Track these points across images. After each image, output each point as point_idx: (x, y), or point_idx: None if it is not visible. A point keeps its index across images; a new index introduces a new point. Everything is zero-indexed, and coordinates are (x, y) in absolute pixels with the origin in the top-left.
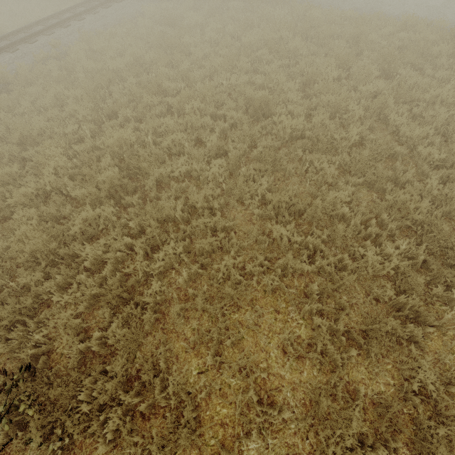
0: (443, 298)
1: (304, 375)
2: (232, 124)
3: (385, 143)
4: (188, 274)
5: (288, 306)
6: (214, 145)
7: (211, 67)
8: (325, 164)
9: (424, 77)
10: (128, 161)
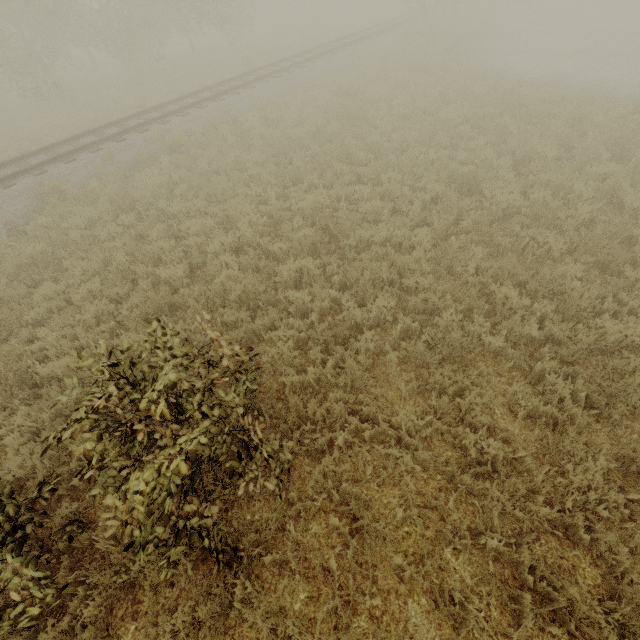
0: None
1: (535, 433)
2: (432, 197)
3: (622, 223)
4: (400, 329)
5: (512, 371)
6: (417, 214)
7: (403, 141)
8: (551, 238)
9: None
10: (324, 223)
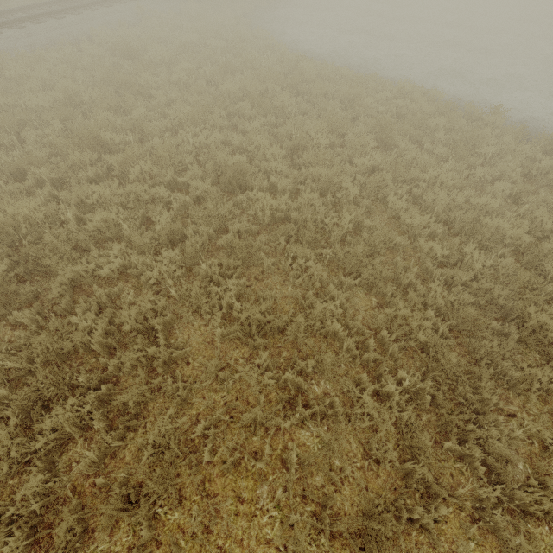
0: (457, 452)
1: None
2: (197, 196)
3: (383, 234)
4: (98, 450)
5: (258, 486)
6: (165, 229)
7: (176, 118)
8: (311, 262)
9: (422, 153)
10: (25, 252)
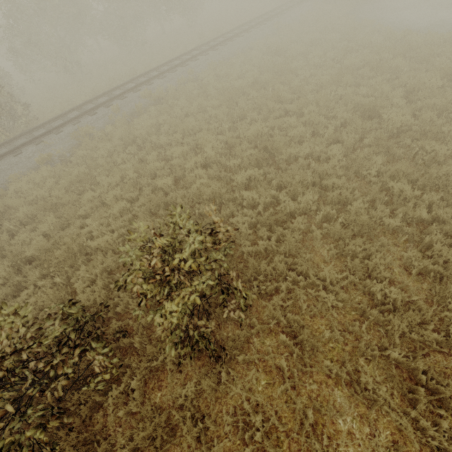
0: None
1: (425, 285)
2: (341, 122)
3: None
4: (321, 215)
5: (406, 243)
6: (331, 135)
7: (318, 83)
8: (436, 147)
9: None
10: (264, 145)
